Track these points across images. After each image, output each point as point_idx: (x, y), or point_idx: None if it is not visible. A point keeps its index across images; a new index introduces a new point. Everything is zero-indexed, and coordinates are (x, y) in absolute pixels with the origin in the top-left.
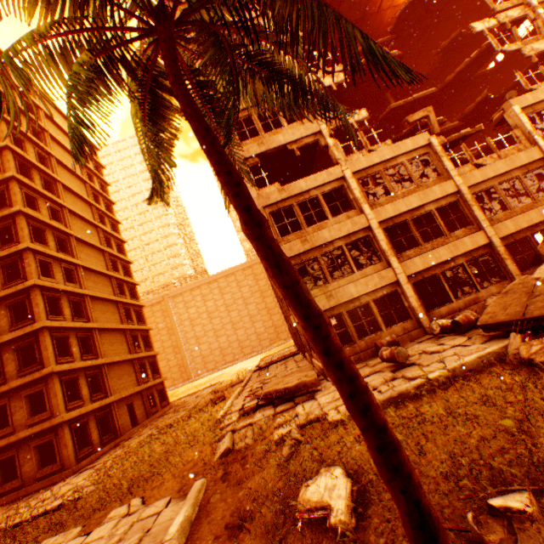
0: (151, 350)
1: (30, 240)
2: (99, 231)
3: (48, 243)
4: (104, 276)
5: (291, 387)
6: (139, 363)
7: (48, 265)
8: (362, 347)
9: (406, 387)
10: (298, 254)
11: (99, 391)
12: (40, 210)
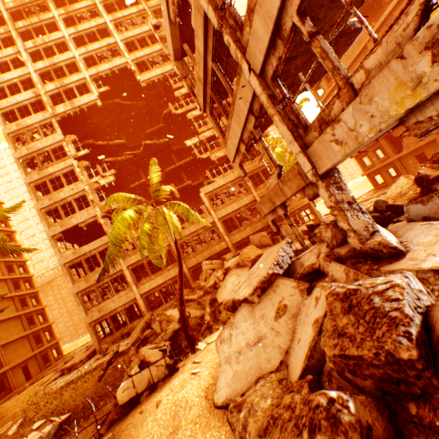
0: (47, 322)
1: None
2: None
3: None
4: None
5: (69, 366)
6: (34, 335)
7: None
8: (118, 334)
9: (78, 375)
10: (85, 288)
11: None
12: None
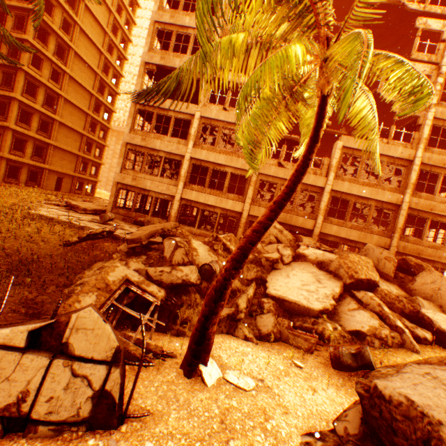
0: (100, 159)
1: (33, 35)
2: (102, 57)
3: (48, 45)
4: (87, 91)
5: (73, 204)
6: (83, 161)
7: (42, 61)
8: (133, 216)
9: (63, 219)
10: (137, 145)
11: (41, 157)
12: (54, 17)
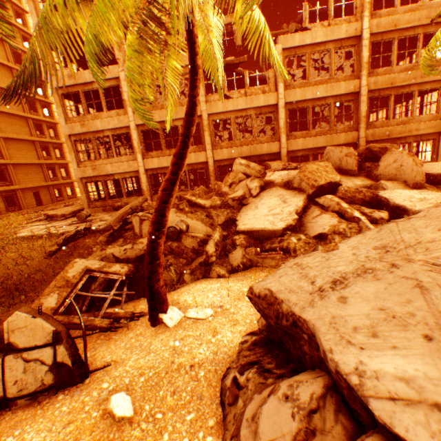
0: (64, 159)
1: None
2: (6, 46)
3: None
4: None
5: (50, 215)
6: (49, 167)
7: None
8: (110, 204)
9: (42, 233)
10: (79, 134)
11: (6, 180)
12: None
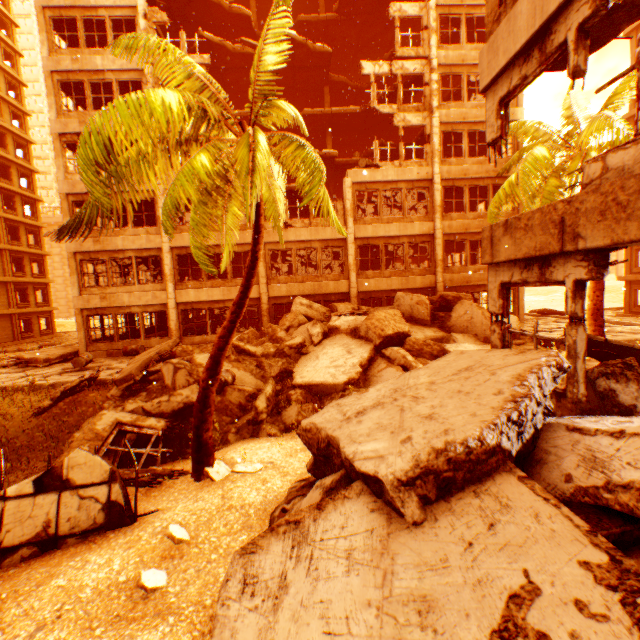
0: (43, 277)
1: None
2: None
3: None
4: None
5: (27, 359)
6: (18, 287)
7: None
8: (120, 346)
9: (21, 384)
10: (90, 252)
11: None
12: None
